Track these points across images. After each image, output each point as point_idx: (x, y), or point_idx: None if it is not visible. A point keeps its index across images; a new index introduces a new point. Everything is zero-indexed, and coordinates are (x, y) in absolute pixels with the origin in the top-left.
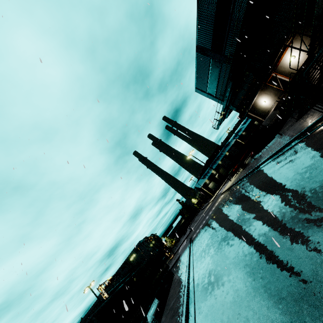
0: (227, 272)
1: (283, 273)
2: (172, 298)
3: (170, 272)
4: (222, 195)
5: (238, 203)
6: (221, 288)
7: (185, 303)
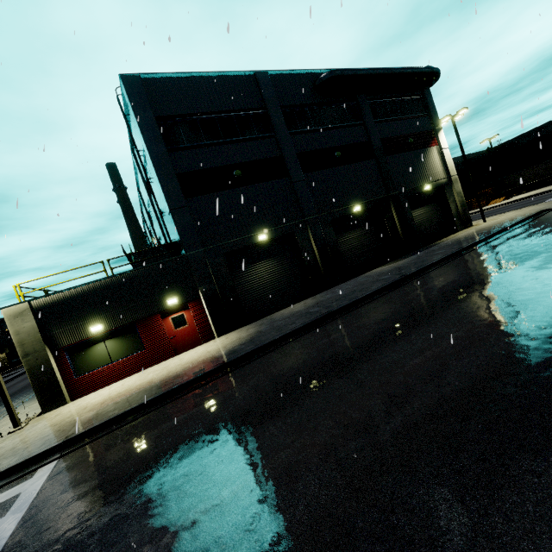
0: None
1: None
2: None
3: None
4: None
5: None
6: None
7: None
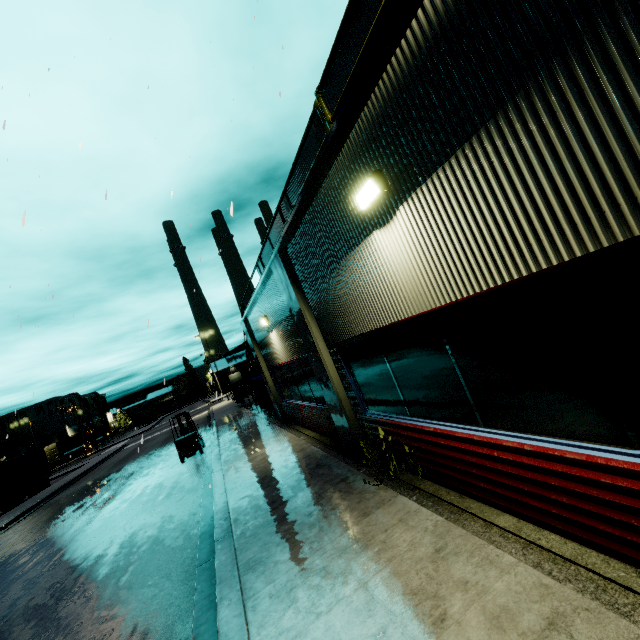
0: (50, 513)
1: (47, 525)
2: (7, 515)
3: (46, 482)
4: (207, 411)
5: (156, 450)
6: (33, 522)
7: (5, 524)
